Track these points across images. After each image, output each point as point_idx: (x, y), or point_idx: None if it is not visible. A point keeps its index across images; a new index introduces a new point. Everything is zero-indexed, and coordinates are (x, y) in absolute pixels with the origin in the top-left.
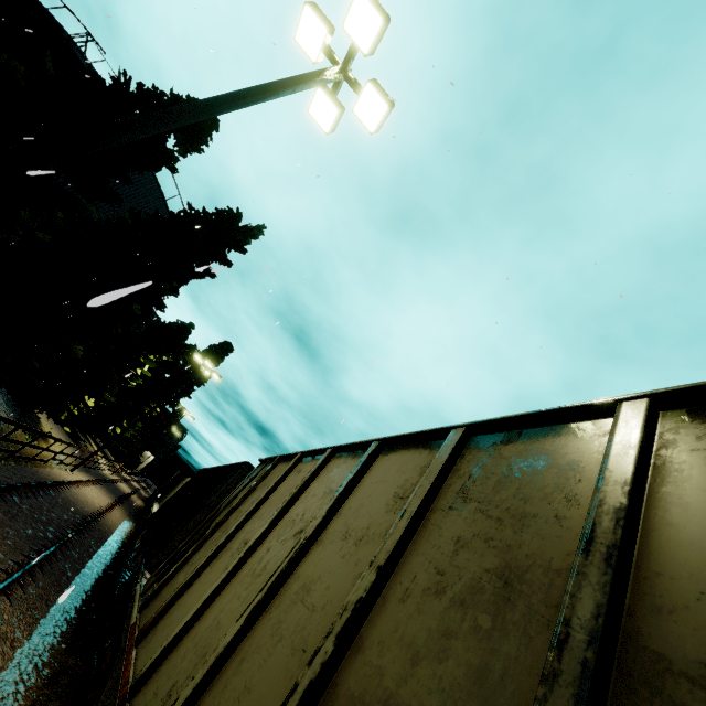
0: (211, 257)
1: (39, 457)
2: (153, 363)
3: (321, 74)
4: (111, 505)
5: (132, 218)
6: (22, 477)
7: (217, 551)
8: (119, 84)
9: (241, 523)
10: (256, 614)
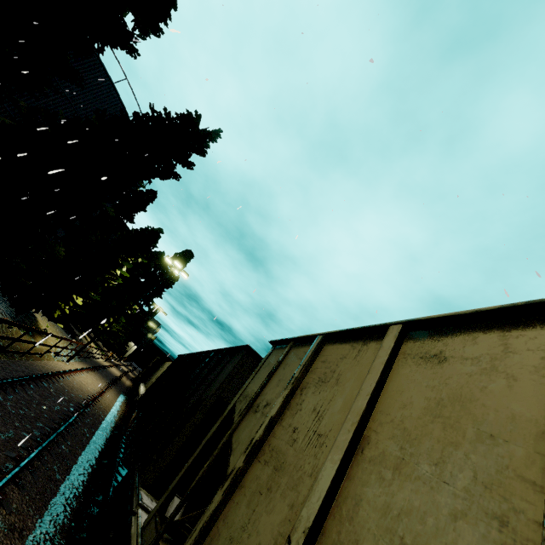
0: (175, 158)
1: (35, 351)
2: (130, 264)
3: None
4: (104, 389)
5: (99, 119)
6: (12, 371)
7: None
8: None
9: (337, 473)
10: None
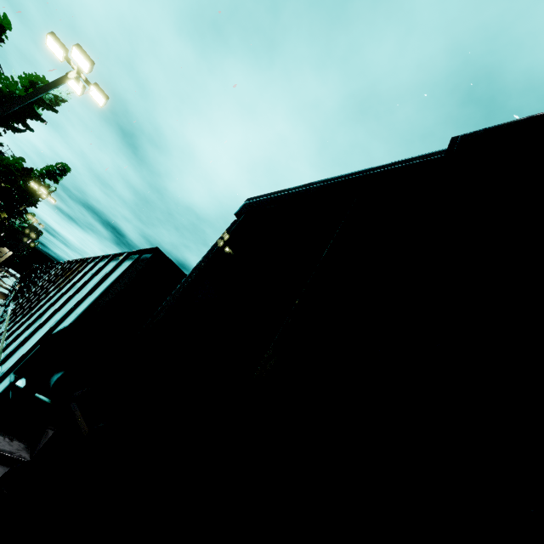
0: (27, 117)
1: None
2: None
3: (63, 80)
4: None
5: None
6: None
7: (37, 292)
8: None
9: (46, 283)
10: (39, 298)
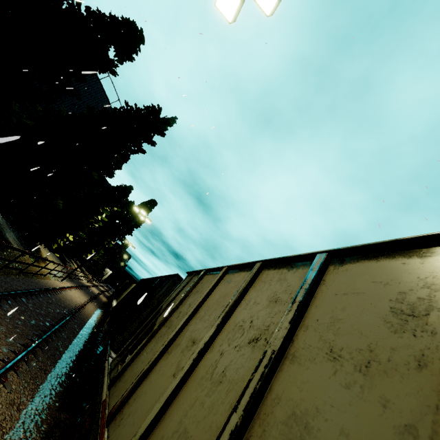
0: (142, 139)
1: (40, 272)
2: (108, 212)
3: None
4: (87, 302)
5: (89, 113)
6: (29, 285)
7: (167, 345)
8: (73, 6)
9: (184, 323)
10: None
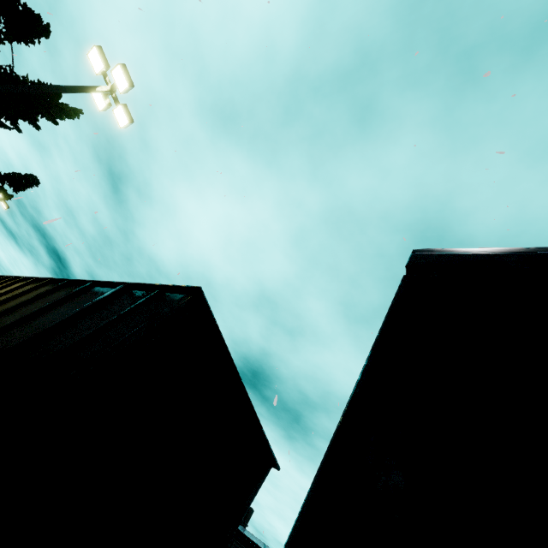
0: (20, 117)
1: None
2: None
3: (92, 89)
4: None
5: None
6: None
7: None
8: None
9: None
10: None
